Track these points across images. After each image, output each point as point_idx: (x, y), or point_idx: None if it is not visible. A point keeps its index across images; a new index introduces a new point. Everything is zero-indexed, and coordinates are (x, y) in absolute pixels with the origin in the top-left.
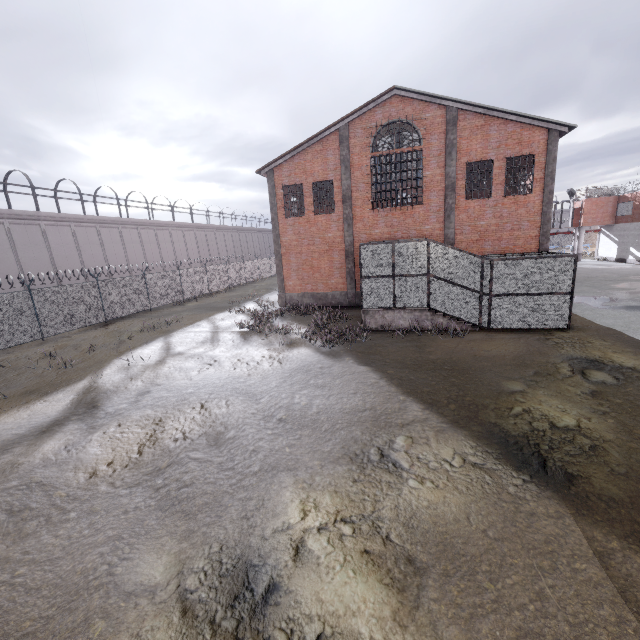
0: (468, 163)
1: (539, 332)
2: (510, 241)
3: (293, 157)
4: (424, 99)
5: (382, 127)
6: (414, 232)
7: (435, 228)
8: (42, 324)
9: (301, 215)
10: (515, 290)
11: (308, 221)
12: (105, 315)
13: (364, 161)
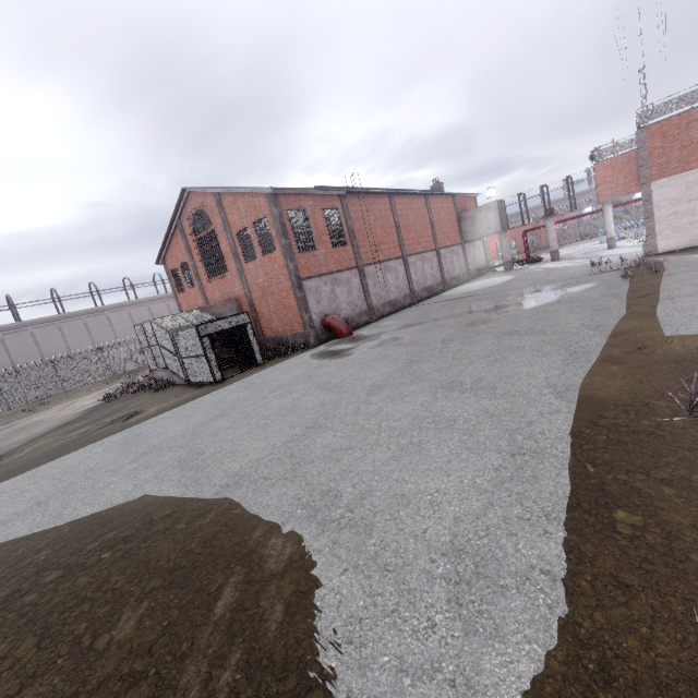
0: (238, 233)
1: (202, 386)
2: (279, 293)
3: (169, 249)
4: (200, 191)
5: (194, 217)
6: (232, 294)
7: (240, 289)
8: (64, 384)
9: (184, 290)
10: (188, 354)
11: (188, 294)
12: (111, 373)
13: (195, 244)
